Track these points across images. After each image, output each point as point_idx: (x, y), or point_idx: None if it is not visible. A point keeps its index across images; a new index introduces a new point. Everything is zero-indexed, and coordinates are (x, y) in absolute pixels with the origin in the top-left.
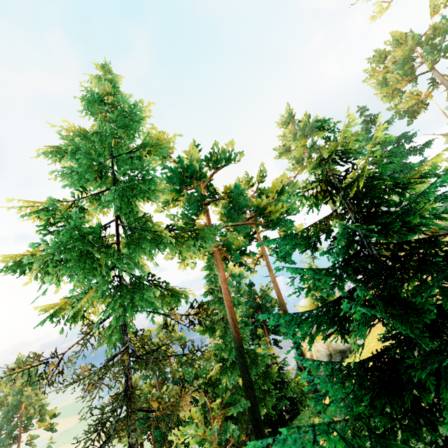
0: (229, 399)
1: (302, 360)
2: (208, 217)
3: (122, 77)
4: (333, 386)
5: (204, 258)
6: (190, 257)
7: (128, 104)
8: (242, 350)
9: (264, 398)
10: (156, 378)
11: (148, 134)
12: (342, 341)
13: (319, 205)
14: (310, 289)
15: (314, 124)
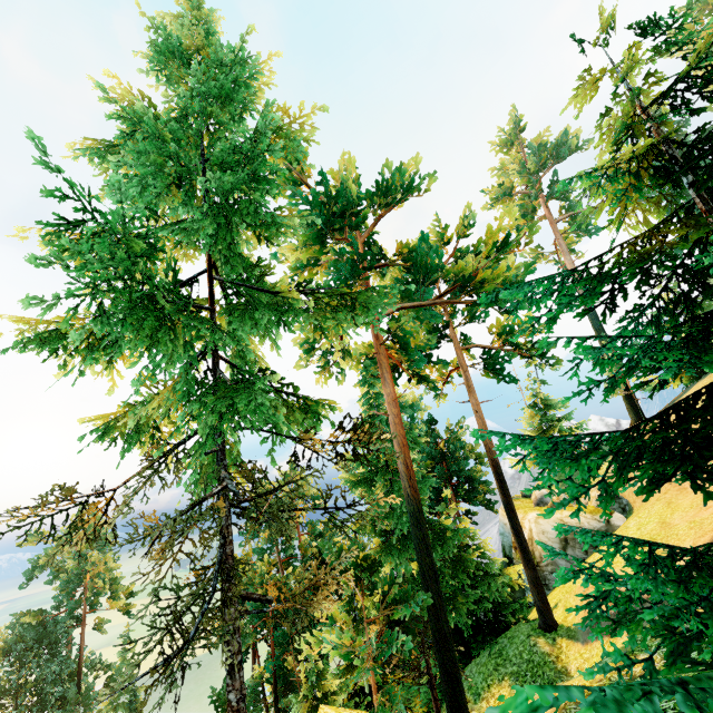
0: (395, 594)
1: (519, 544)
2: None
3: (223, 18)
4: (658, 587)
5: (359, 368)
6: (336, 365)
7: (230, 47)
8: (421, 517)
9: (454, 598)
10: (277, 553)
11: (266, 107)
12: (588, 519)
13: (617, 224)
14: (612, 378)
15: (561, 143)
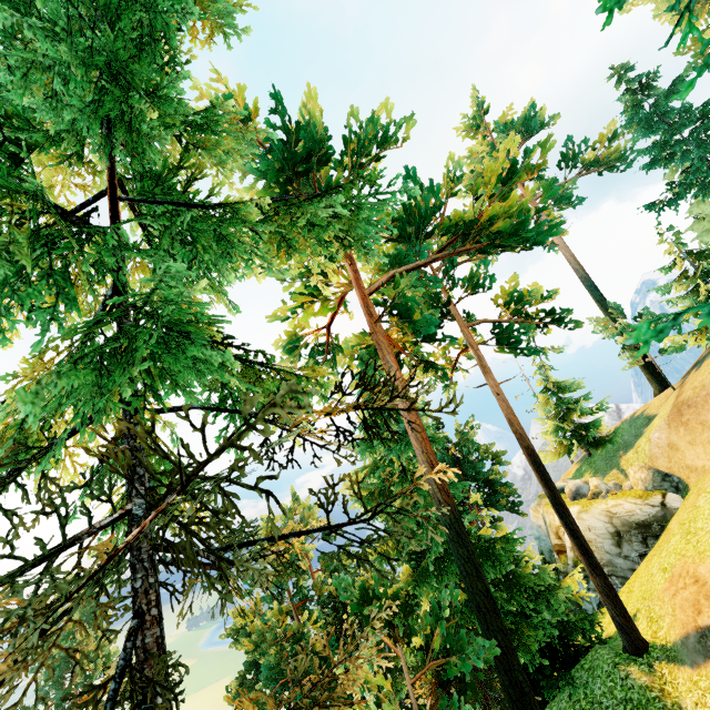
0: (444, 640)
1: (579, 546)
2: (353, 267)
3: None
4: None
5: (353, 366)
6: (326, 365)
7: None
8: (461, 529)
9: (518, 631)
10: (290, 598)
11: None
12: (639, 505)
13: None
14: None
15: (529, 116)
